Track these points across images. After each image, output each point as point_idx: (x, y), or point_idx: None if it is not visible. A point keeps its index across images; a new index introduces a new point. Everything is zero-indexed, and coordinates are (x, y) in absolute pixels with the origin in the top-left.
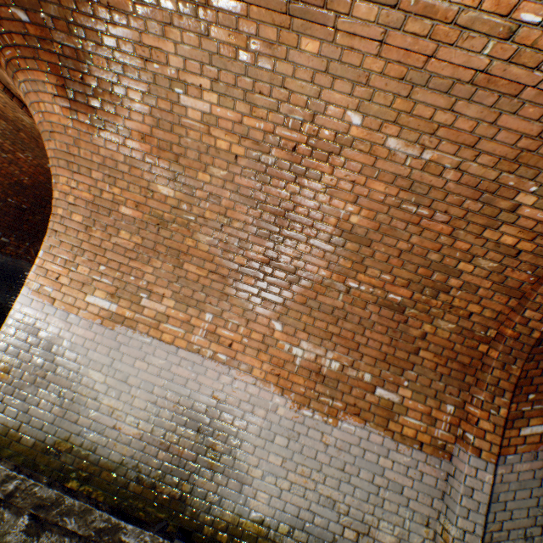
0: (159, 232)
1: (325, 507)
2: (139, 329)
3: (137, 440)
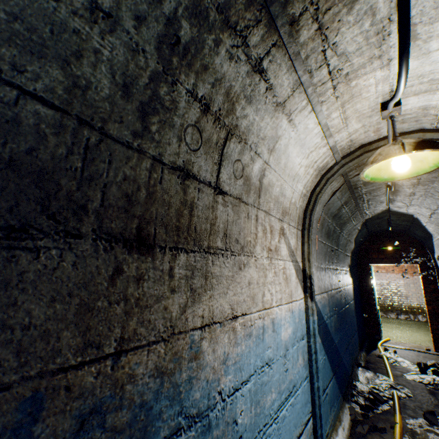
0: None
1: None
2: None
3: None
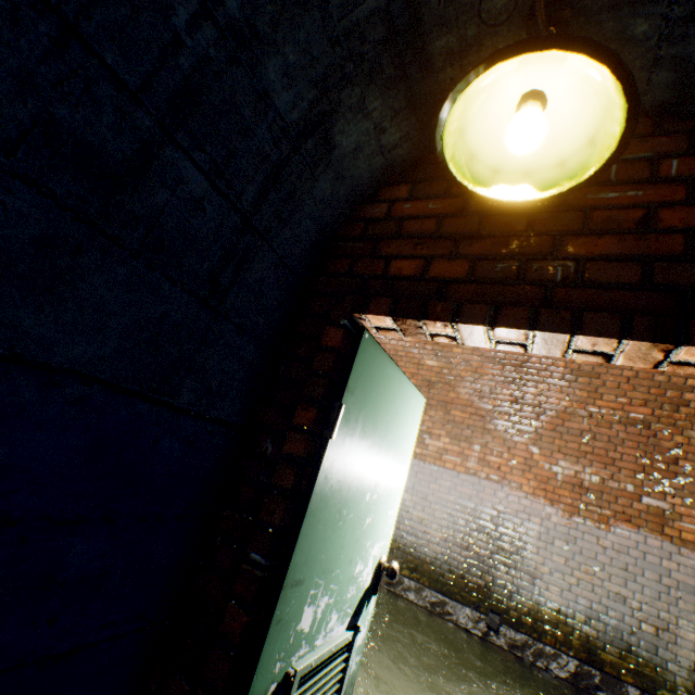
0: (429, 391)
1: (615, 602)
2: (427, 461)
3: (442, 541)
